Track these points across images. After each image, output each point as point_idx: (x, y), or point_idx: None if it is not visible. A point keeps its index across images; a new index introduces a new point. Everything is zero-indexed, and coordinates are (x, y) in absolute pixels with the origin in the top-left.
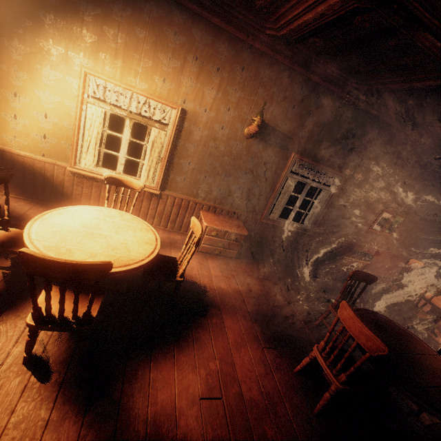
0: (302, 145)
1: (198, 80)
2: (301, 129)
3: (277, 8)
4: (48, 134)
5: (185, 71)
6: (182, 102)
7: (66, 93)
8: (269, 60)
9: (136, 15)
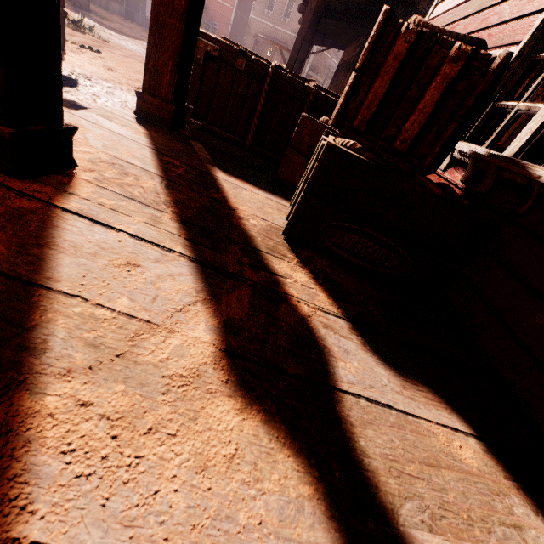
0: None
1: None
2: None
3: None
4: None
5: None
6: None
7: None
8: None
9: None
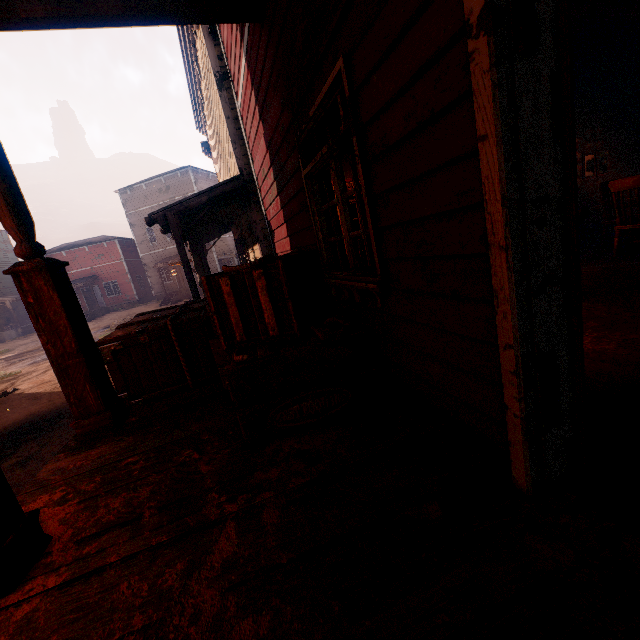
0: None
1: None
2: None
3: None
4: None
5: None
6: None
7: None
8: None
9: None
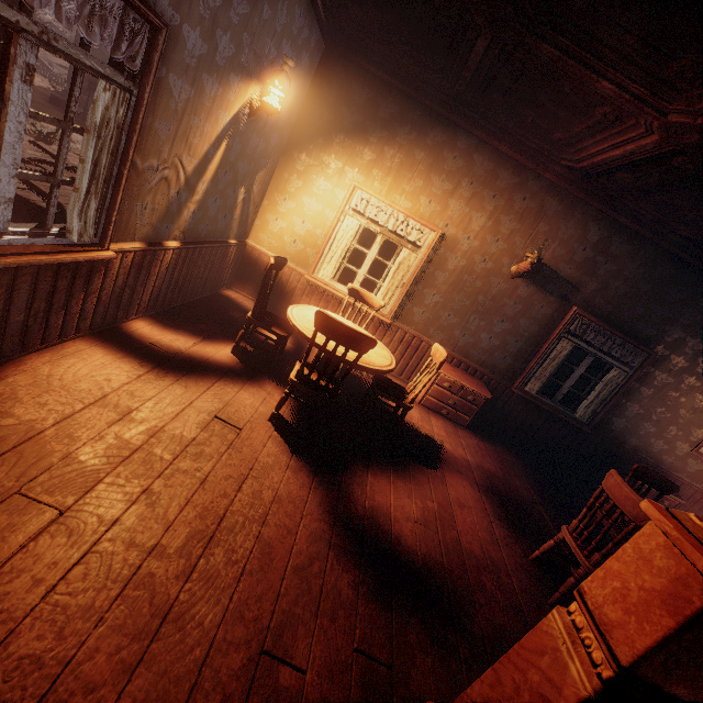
0: (590, 299)
1: (468, 205)
2: (591, 277)
3: (578, 143)
4: (299, 239)
5: (456, 194)
6: (444, 226)
7: (329, 203)
8: (560, 193)
9: (419, 139)
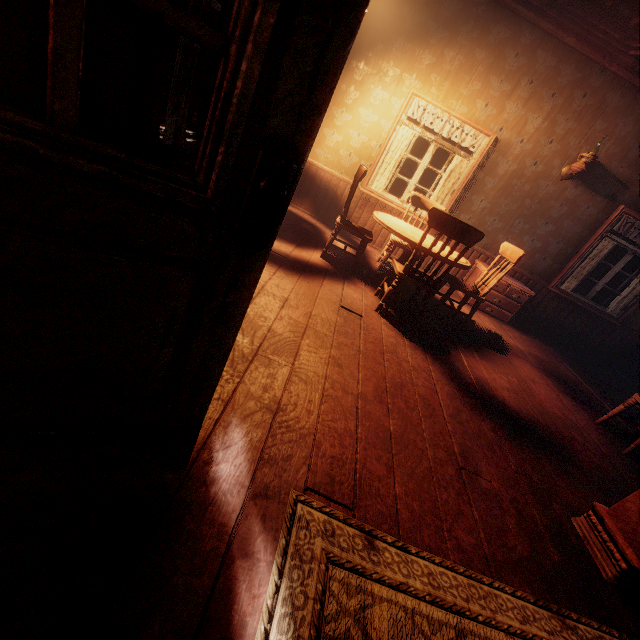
0: (638, 197)
1: (525, 106)
2: None
3: None
4: (354, 152)
5: (513, 95)
6: (498, 130)
7: (385, 113)
8: (623, 86)
9: (481, 37)
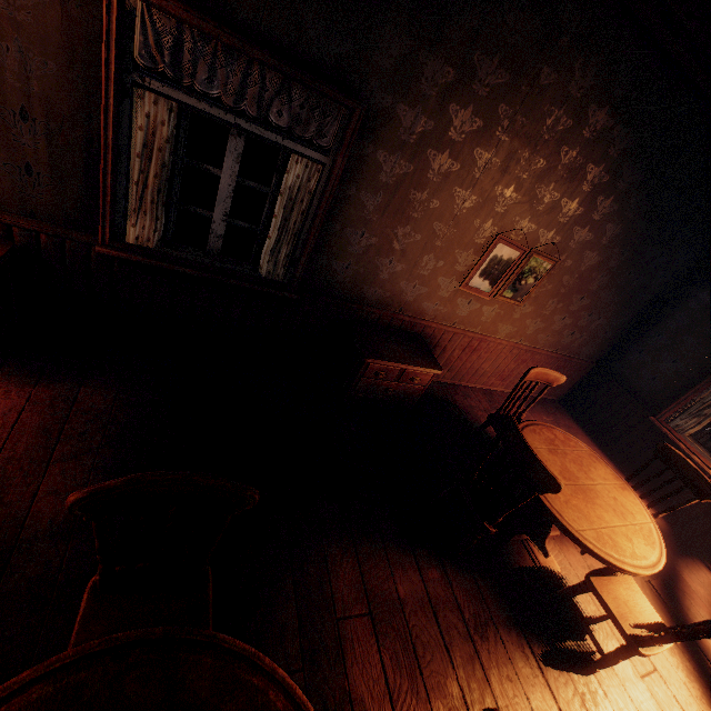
0: None
1: None
2: None
3: None
4: None
5: None
6: None
7: None
8: None
9: None
